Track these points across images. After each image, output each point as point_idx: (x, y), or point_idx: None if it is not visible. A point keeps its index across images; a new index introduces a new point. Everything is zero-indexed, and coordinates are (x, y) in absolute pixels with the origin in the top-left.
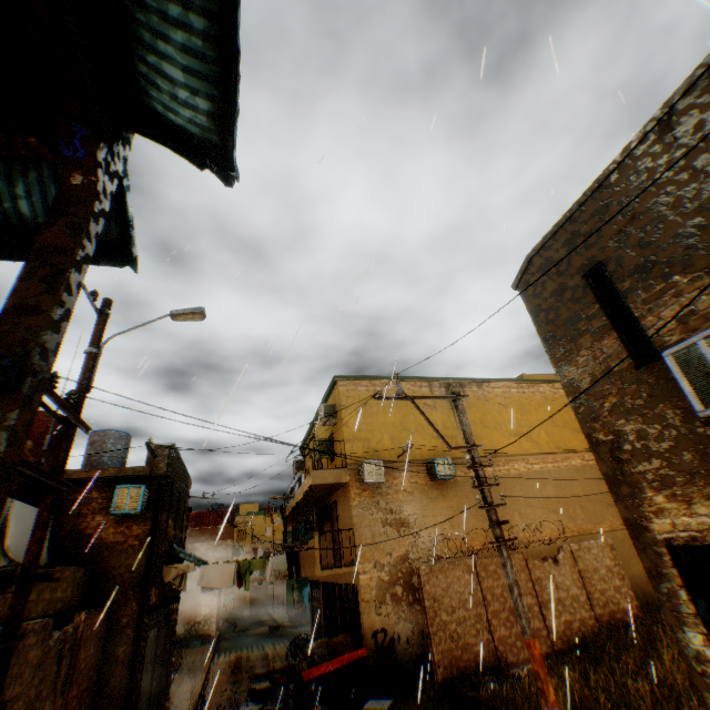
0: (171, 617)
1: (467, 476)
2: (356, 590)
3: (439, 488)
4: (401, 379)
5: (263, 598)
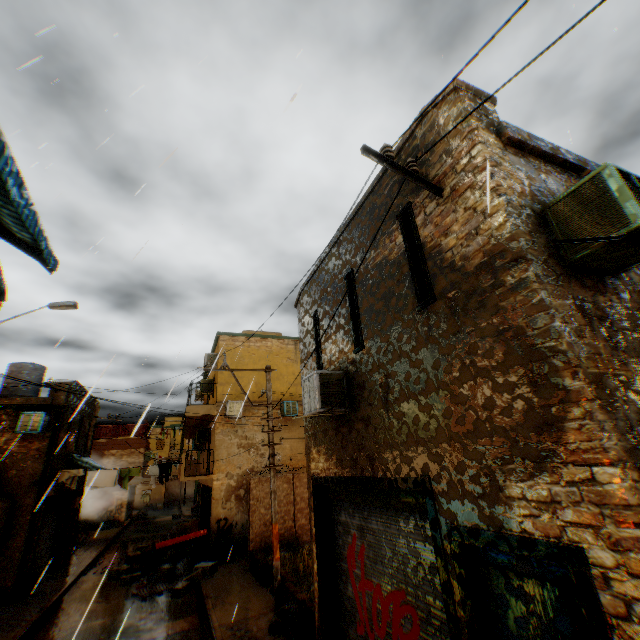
0: (74, 506)
1: (258, 425)
2: (211, 492)
3: (287, 422)
4: (272, 338)
5: (177, 494)
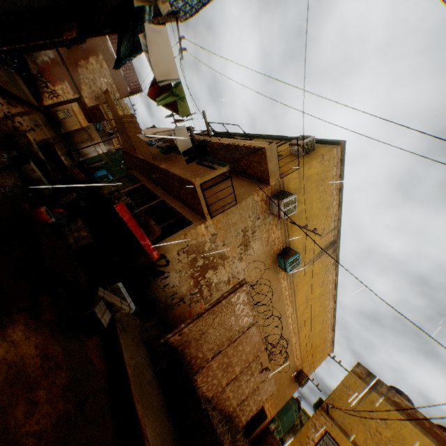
0: (65, 28)
1: None
2: (185, 224)
3: (273, 263)
4: (340, 203)
5: (76, 141)
